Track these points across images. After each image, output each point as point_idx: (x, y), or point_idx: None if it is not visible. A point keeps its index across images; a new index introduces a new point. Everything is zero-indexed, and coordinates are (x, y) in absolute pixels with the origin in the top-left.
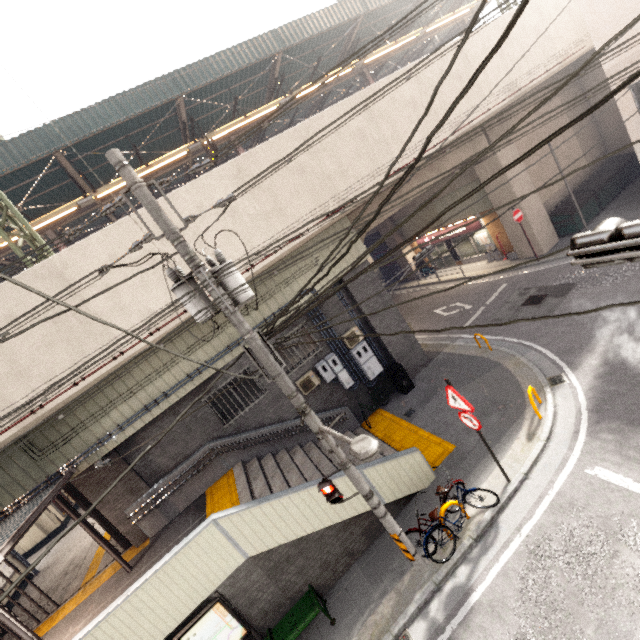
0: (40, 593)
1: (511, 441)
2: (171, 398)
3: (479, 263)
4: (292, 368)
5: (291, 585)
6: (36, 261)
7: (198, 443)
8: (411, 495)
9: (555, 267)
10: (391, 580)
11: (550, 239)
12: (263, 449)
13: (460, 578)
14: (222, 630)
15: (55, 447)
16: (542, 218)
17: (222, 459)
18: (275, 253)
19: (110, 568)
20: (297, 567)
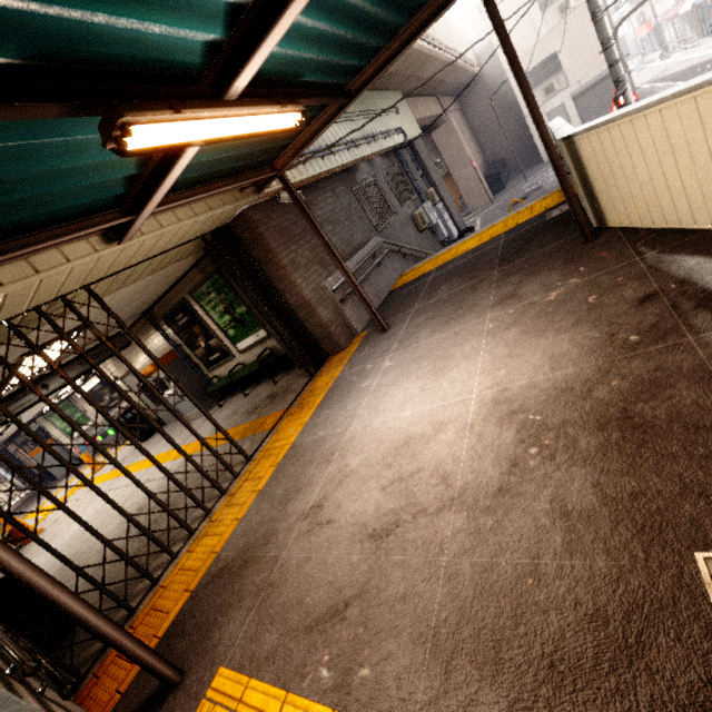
0: (215, 424)
1: None
2: (336, 158)
3: None
4: (404, 202)
5: None
6: None
7: (361, 238)
8: None
9: (510, 197)
10: None
11: (489, 194)
12: None
13: None
14: None
15: None
16: (482, 177)
17: (390, 261)
18: None
19: (319, 379)
20: None
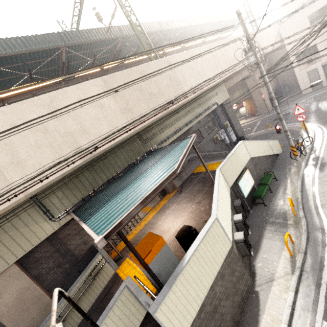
0: None
1: (302, 136)
2: (181, 131)
3: (241, 121)
4: (211, 132)
5: (258, 173)
6: (155, 60)
7: None
8: (277, 155)
9: None
10: (289, 167)
11: (270, 107)
12: (206, 160)
13: (312, 157)
14: (249, 179)
15: (148, 140)
16: (268, 99)
17: (195, 161)
18: (220, 79)
19: (161, 202)
20: (259, 168)
